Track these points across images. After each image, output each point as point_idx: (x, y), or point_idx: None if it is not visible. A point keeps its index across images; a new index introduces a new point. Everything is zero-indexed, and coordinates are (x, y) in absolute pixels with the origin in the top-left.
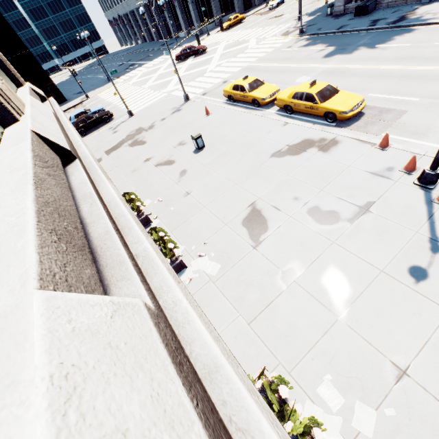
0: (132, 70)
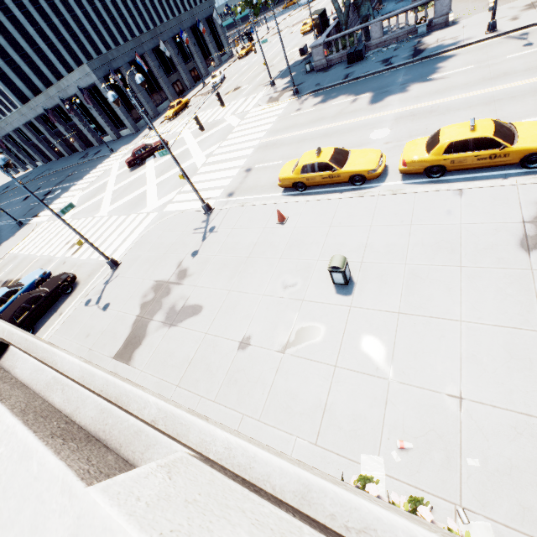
0: (56, 200)
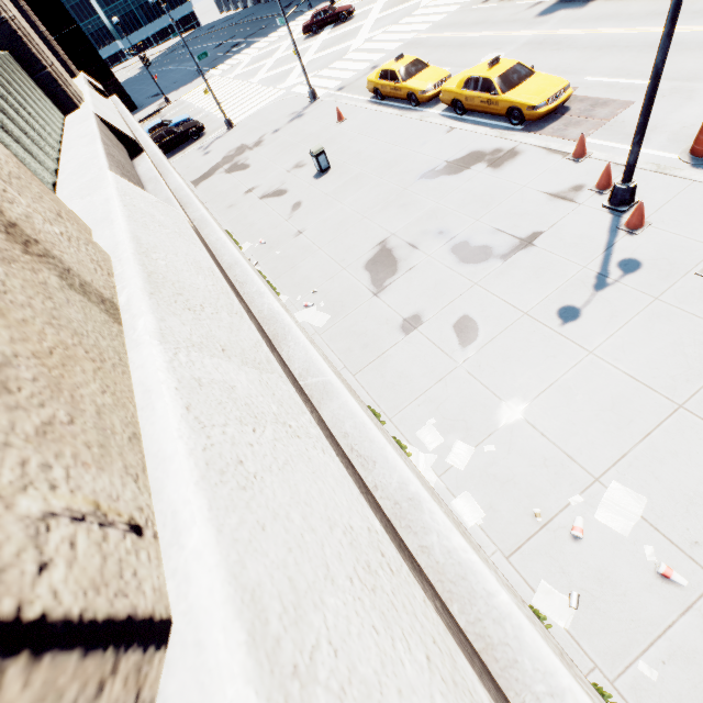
0: (236, 55)
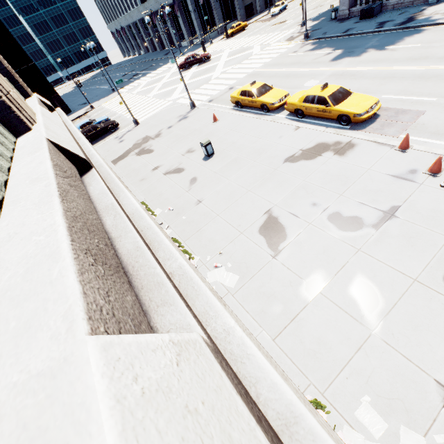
0: (136, 80)
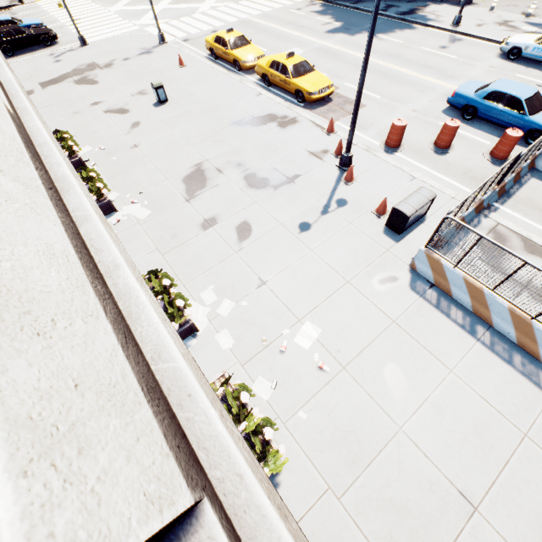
0: None
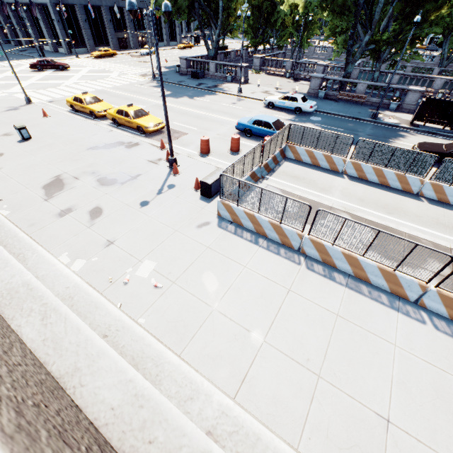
0: None
